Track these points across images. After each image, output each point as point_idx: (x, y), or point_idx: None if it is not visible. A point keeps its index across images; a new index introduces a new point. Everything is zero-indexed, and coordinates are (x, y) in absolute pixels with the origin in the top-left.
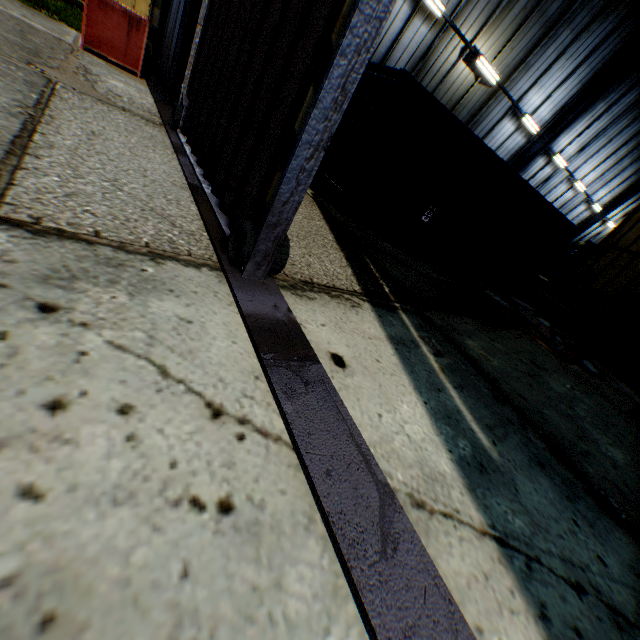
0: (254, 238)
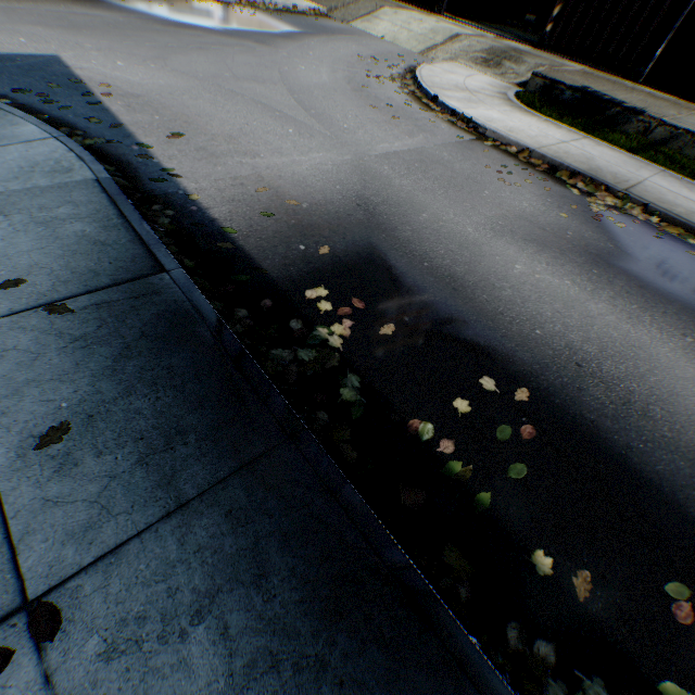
0: (442, 6)
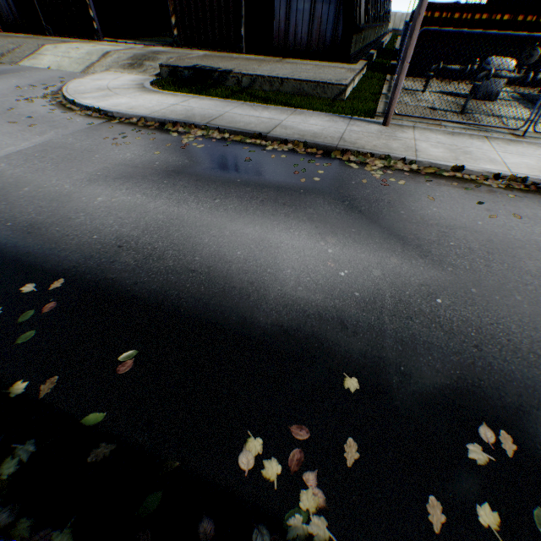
0: (99, 34)
